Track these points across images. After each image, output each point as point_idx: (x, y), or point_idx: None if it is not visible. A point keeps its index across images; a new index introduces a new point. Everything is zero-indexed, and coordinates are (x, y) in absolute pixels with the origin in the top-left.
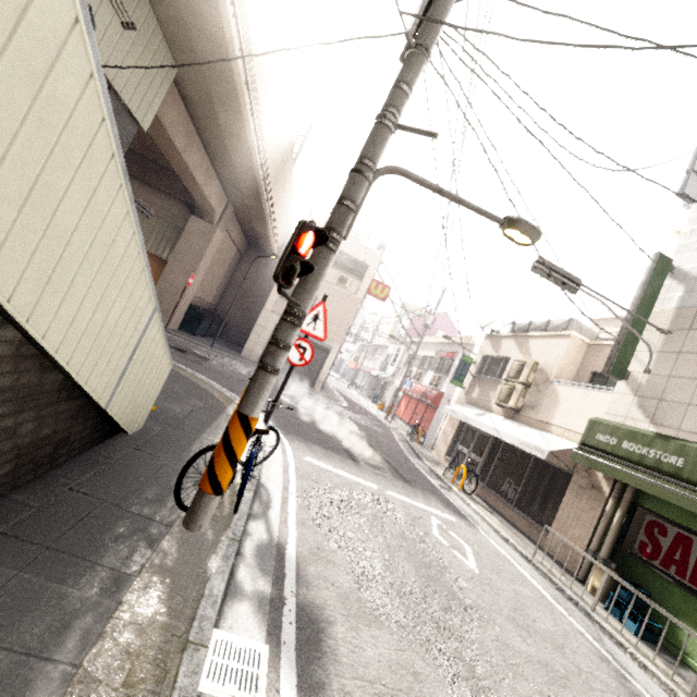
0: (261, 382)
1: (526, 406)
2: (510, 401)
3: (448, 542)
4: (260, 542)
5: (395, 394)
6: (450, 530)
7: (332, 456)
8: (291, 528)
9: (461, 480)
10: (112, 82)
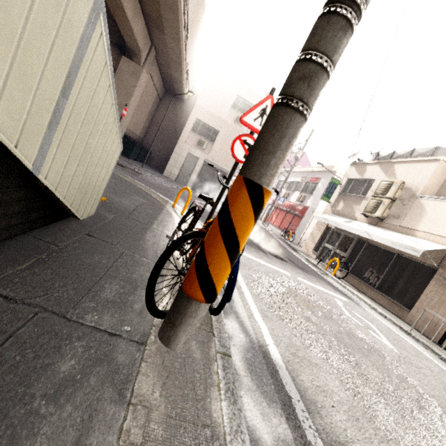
0: (286, 130)
1: (390, 216)
2: (377, 212)
3: (359, 322)
4: (244, 347)
5: (270, 207)
6: (352, 310)
7: (249, 248)
8: (260, 323)
9: (335, 269)
10: None
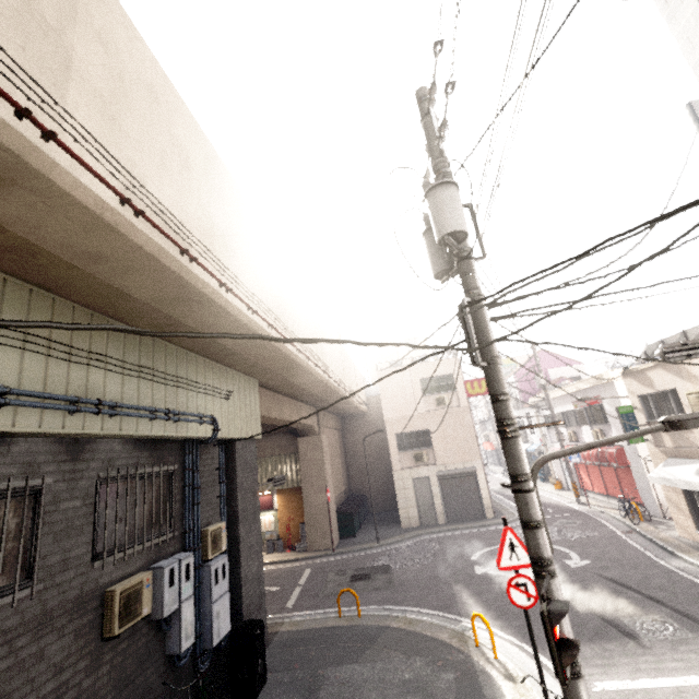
0: None
1: None
2: None
3: None
4: None
5: (567, 471)
6: None
7: (609, 651)
8: None
9: None
10: (235, 436)
